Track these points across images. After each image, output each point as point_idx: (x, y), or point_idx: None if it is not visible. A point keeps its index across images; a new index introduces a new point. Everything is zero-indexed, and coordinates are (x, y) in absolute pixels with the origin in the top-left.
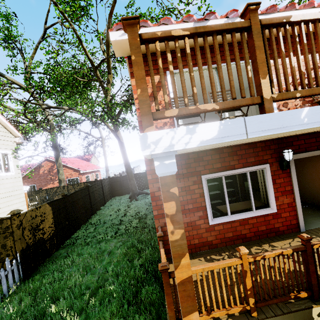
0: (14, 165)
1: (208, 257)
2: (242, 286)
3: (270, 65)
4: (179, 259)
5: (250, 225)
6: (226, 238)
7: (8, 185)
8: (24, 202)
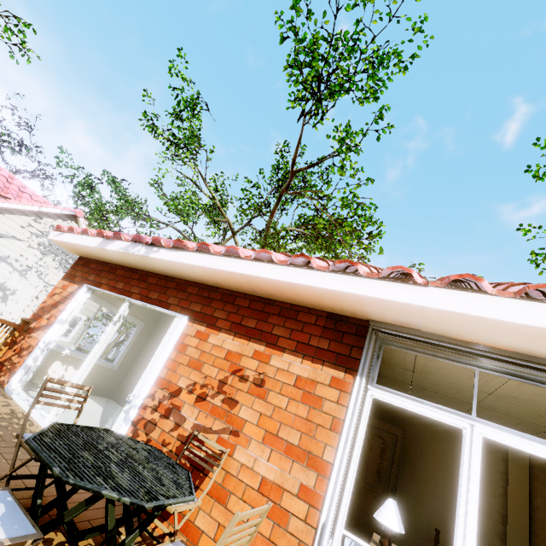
0: (78, 333)
1: None
2: None
3: None
4: None
5: None
6: None
7: None
8: None
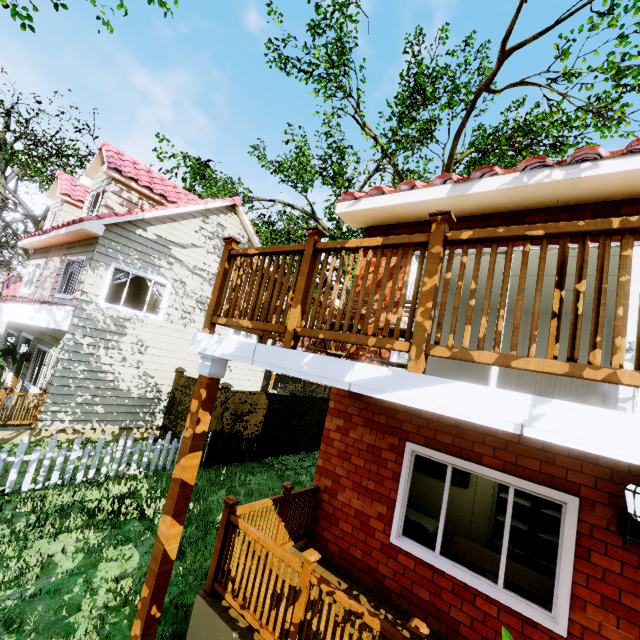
0: None
1: (356, 592)
2: (290, 611)
3: (310, 294)
4: (181, 457)
5: (477, 610)
6: (413, 595)
7: None
8: (260, 383)
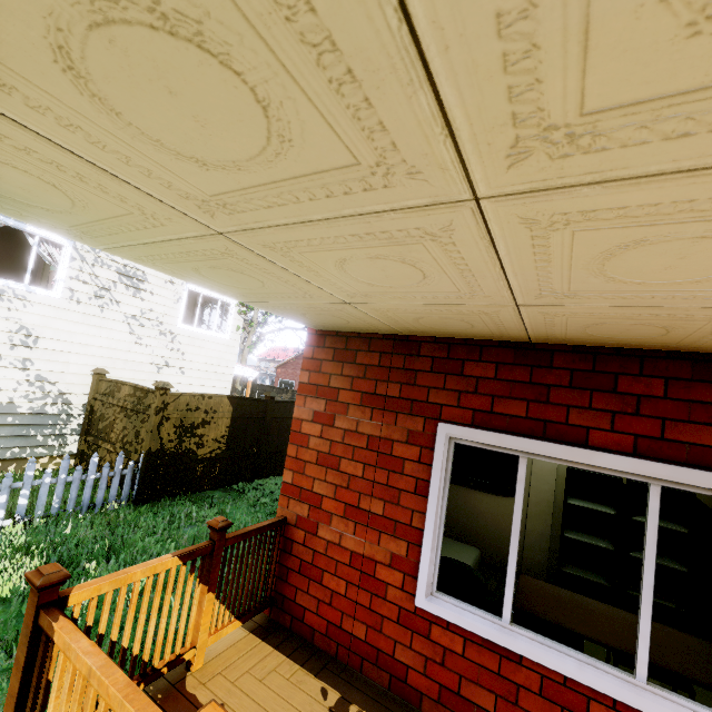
0: (234, 325)
1: (355, 708)
2: None
3: None
4: None
5: None
6: (464, 702)
7: (213, 353)
8: (228, 390)
